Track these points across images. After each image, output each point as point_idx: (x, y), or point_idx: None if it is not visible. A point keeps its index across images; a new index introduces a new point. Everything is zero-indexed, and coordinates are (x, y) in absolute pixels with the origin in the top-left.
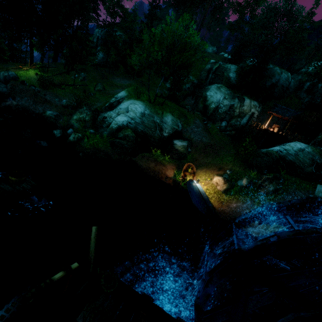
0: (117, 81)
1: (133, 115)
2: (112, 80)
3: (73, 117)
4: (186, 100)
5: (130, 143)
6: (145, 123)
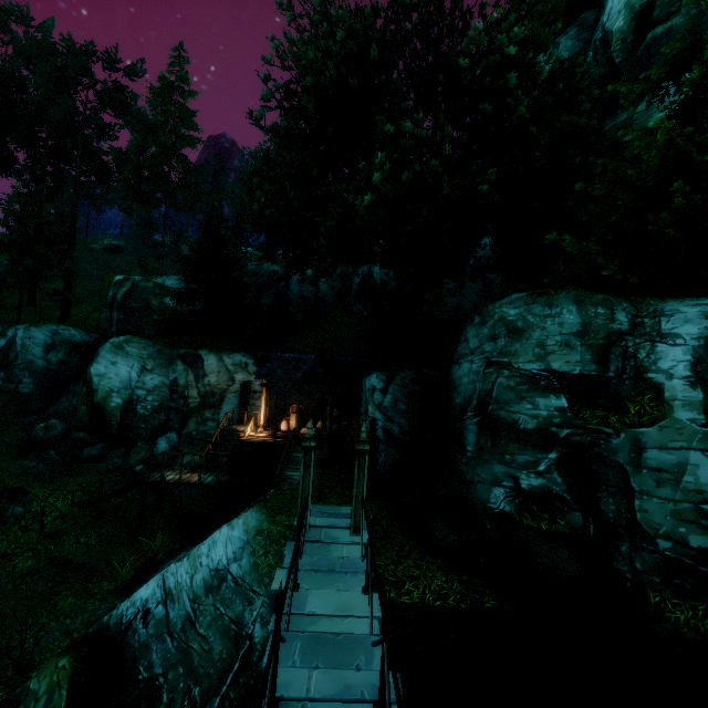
0: None
1: None
2: None
3: None
4: (66, 397)
5: None
6: None
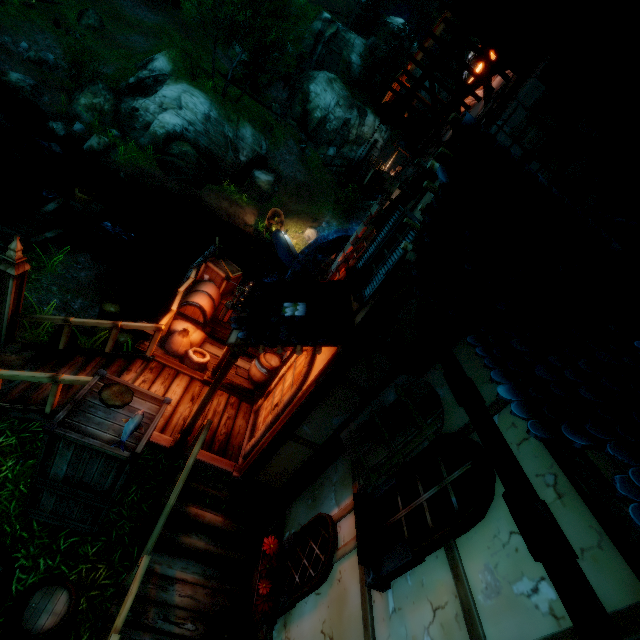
0: (128, 9)
1: (191, 118)
2: (113, 2)
3: (79, 100)
4: (274, 89)
5: (191, 166)
6: (211, 135)
